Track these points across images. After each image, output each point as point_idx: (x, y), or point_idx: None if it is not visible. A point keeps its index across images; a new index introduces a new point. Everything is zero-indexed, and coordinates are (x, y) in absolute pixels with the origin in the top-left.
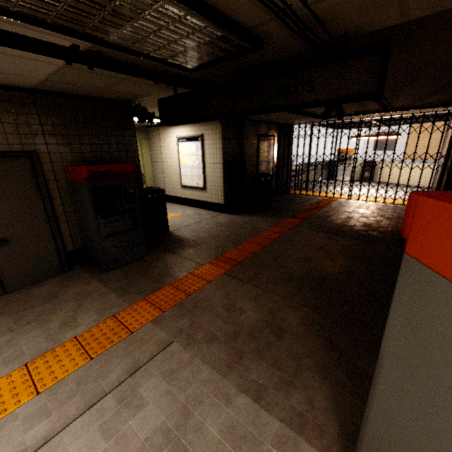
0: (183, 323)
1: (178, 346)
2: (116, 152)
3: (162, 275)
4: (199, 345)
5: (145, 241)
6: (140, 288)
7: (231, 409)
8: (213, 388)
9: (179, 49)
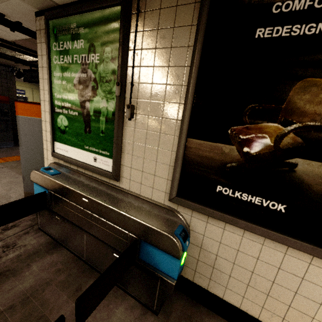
0: (15, 164)
1: (6, 168)
2: (0, 90)
3: (17, 153)
4: (17, 169)
5: (13, 139)
6: (1, 155)
7: (16, 179)
8: (13, 176)
9: (15, 55)
